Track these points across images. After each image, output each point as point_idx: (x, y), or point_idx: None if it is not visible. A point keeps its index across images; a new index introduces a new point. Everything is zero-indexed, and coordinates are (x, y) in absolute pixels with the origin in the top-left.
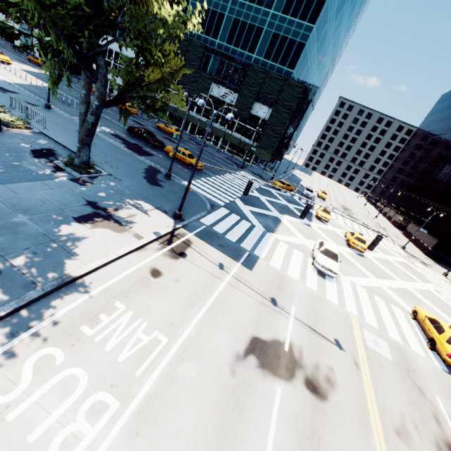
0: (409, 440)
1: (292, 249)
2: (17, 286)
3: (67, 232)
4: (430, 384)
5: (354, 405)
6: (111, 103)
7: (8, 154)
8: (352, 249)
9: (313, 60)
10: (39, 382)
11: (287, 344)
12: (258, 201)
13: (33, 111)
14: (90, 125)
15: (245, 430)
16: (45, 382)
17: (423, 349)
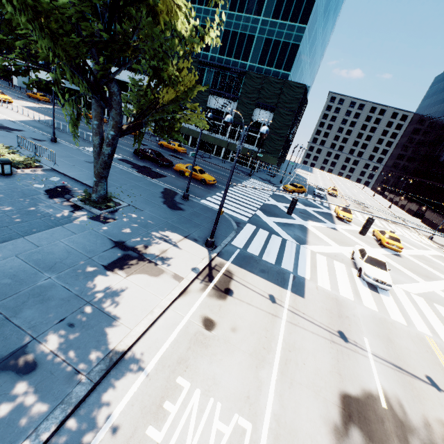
0: None
1: (331, 261)
2: (58, 382)
3: (101, 287)
4: None
5: None
6: (127, 131)
7: (23, 199)
8: (386, 250)
9: (306, 59)
10: None
11: (383, 398)
12: (277, 209)
13: (41, 148)
14: (106, 157)
15: None
16: None
17: None
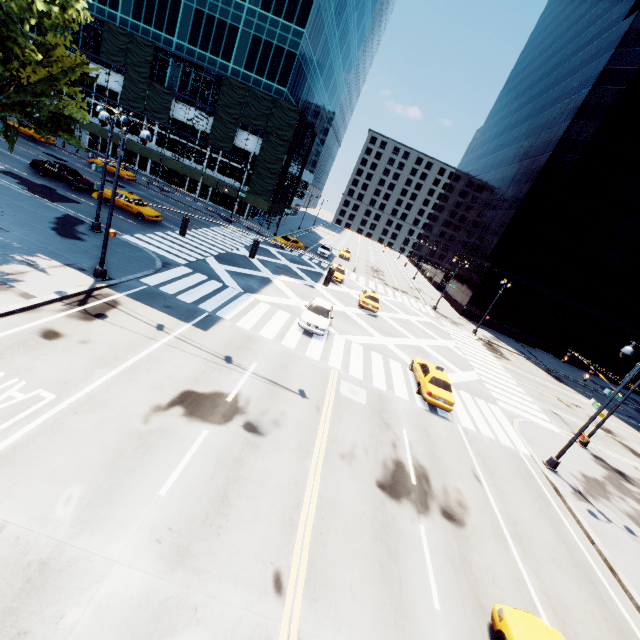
0: (352, 461)
1: (276, 310)
2: None
3: None
4: (402, 420)
5: (299, 439)
6: None
7: None
8: (364, 310)
9: (315, 77)
10: None
11: (233, 396)
12: (244, 260)
13: None
14: None
15: (148, 464)
16: None
17: (409, 395)
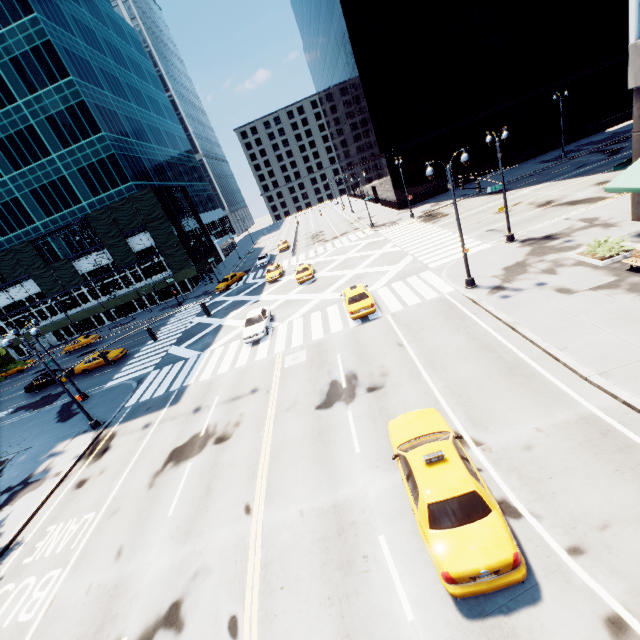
0: (295, 407)
1: (229, 345)
2: None
3: None
4: (336, 349)
5: (255, 422)
6: None
7: None
8: (304, 284)
9: (146, 149)
10: (3, 605)
11: (204, 430)
12: (198, 327)
13: None
14: None
15: (158, 506)
16: (6, 602)
17: (344, 324)
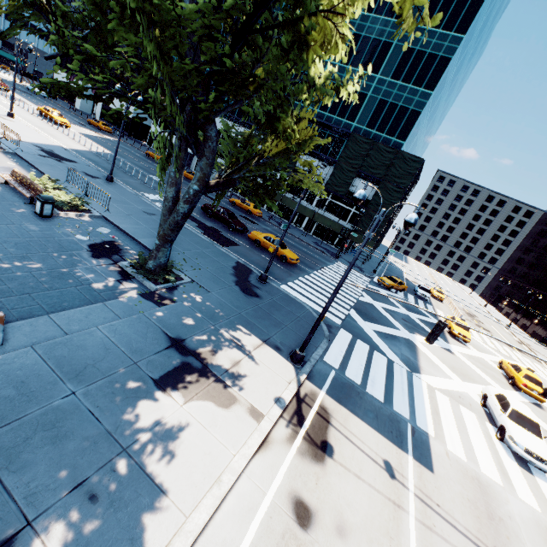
0: None
1: (456, 405)
2: None
3: (146, 420)
4: None
5: None
6: (215, 188)
7: (58, 254)
8: (522, 394)
9: (422, 130)
10: None
11: None
12: (375, 311)
13: (95, 188)
14: (180, 217)
15: None
16: None
17: None
